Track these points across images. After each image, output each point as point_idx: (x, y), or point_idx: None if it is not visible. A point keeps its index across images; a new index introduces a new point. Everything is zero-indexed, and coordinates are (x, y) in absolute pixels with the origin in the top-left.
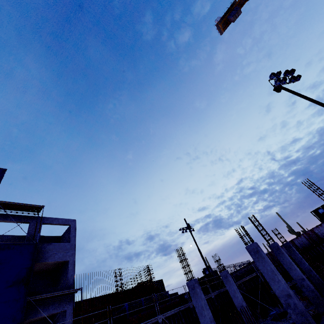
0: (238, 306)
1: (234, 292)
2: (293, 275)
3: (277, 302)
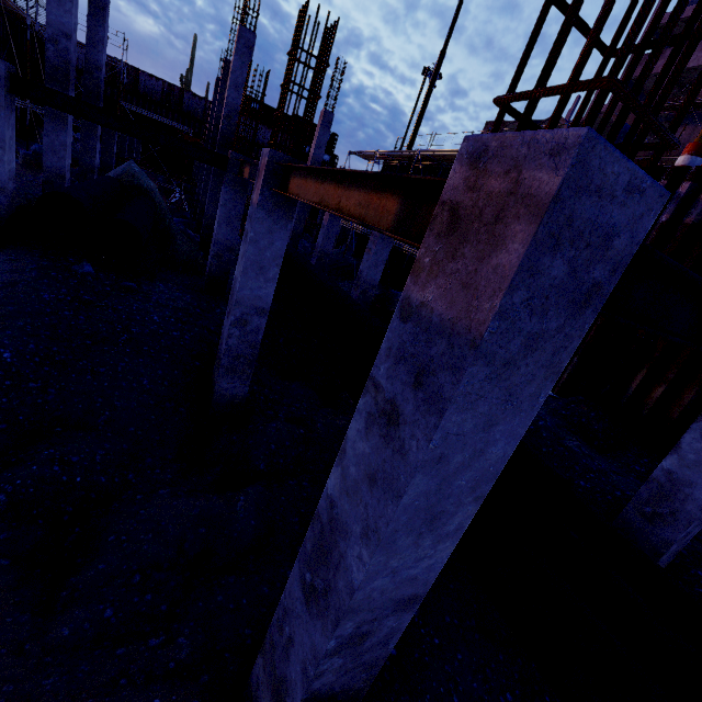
0: (91, 61)
1: (100, 41)
2: (220, 111)
3: None
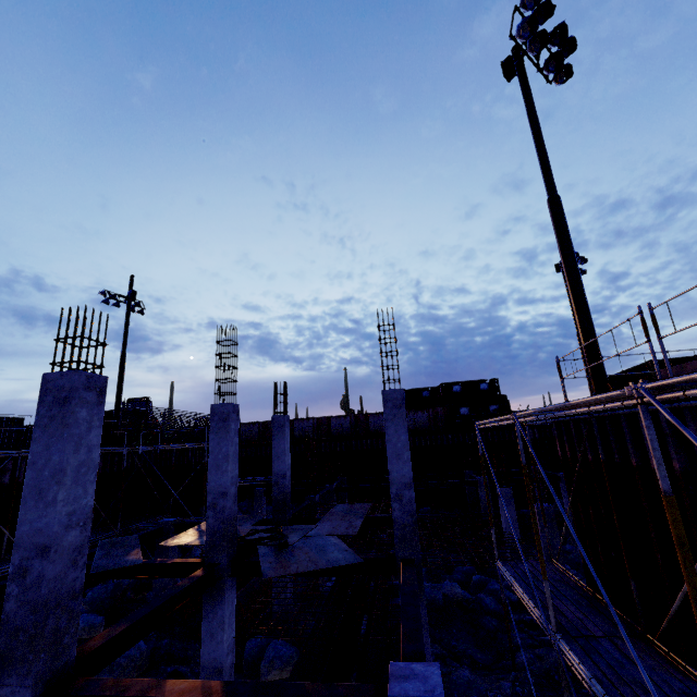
0: None
1: None
2: (214, 480)
3: (204, 503)
